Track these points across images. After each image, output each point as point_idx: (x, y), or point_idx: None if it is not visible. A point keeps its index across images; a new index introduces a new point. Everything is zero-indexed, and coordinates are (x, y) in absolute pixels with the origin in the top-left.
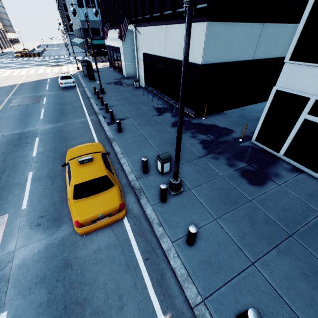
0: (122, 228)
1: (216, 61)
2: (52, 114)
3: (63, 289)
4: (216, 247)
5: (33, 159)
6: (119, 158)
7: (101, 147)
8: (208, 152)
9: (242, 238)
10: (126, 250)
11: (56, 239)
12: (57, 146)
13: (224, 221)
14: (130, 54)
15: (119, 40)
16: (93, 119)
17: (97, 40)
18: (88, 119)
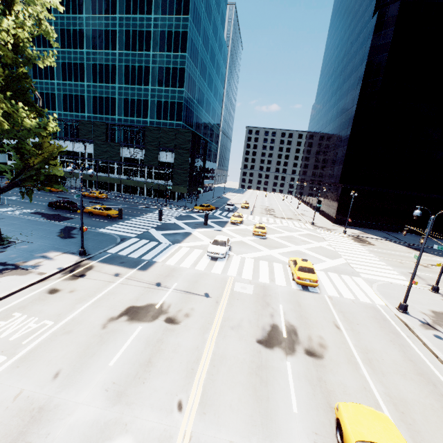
0: None
1: None
2: None
3: None
4: None
5: None
6: None
7: None
8: None
9: None
10: None
11: None
12: None
13: None
14: None
15: None
16: None
17: None
18: None
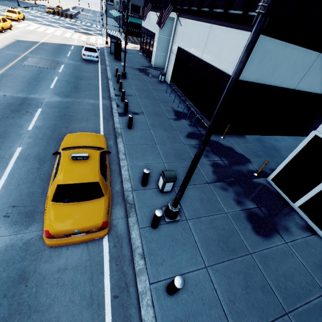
0: (99, 247)
1: (255, 81)
2: (65, 86)
3: (7, 311)
4: (198, 305)
5: (27, 133)
6: (120, 159)
7: (103, 142)
8: (218, 179)
9: (230, 301)
10: (95, 278)
11: (20, 240)
12: (58, 124)
13: (216, 272)
14: (164, 43)
15: (156, 26)
16: (106, 103)
17: (134, 18)
18: (100, 102)
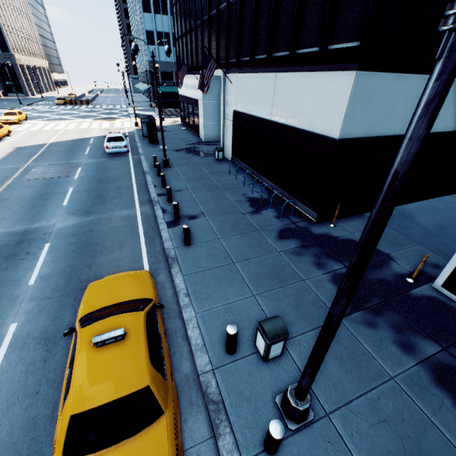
0: None
1: (363, 135)
2: (84, 198)
3: None
4: None
5: (27, 292)
6: (182, 307)
7: (149, 286)
8: (353, 307)
9: None
10: None
11: None
12: (77, 264)
13: None
14: (213, 109)
15: (198, 90)
16: (146, 211)
17: (167, 87)
18: (137, 211)
